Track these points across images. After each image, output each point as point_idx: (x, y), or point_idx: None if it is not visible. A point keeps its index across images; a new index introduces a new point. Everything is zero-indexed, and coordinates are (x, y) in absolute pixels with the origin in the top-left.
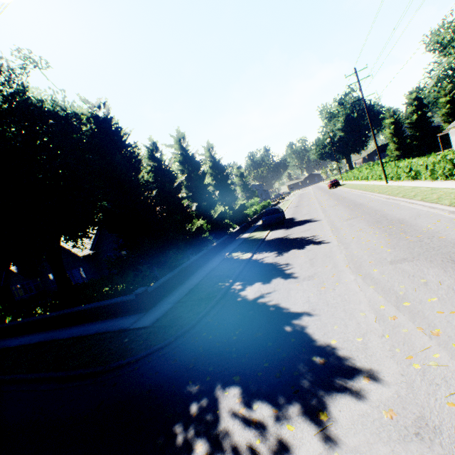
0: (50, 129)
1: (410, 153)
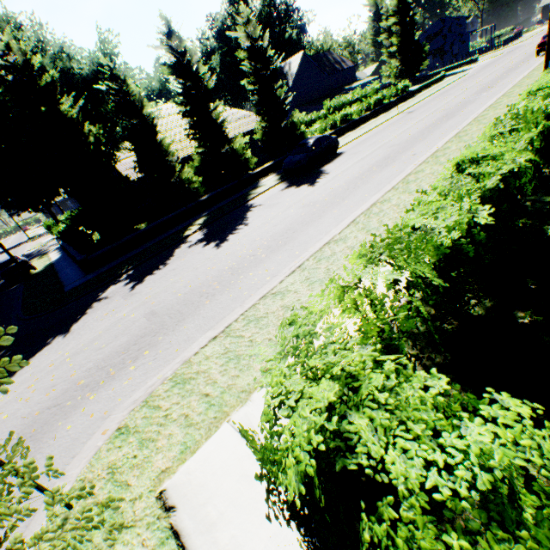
0: None
1: None
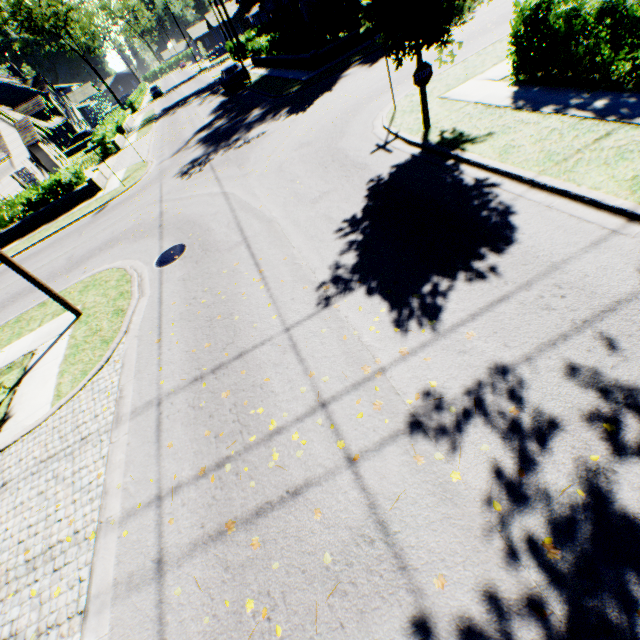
0: None
1: None
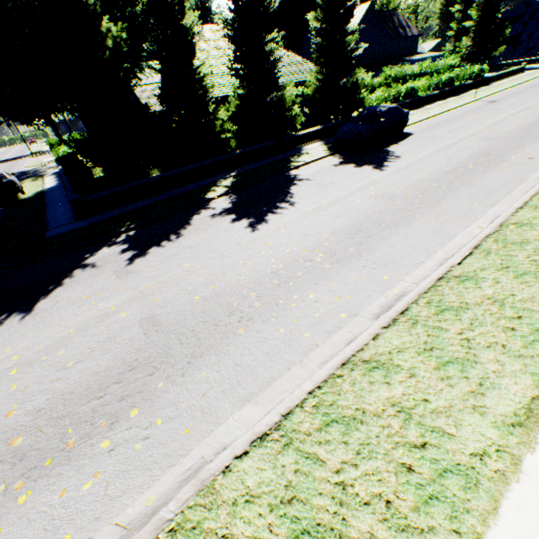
0: None
1: None
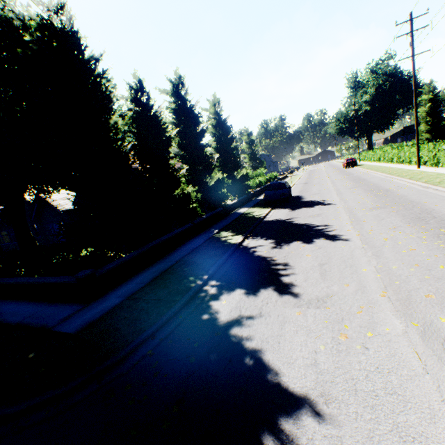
0: (3, 44)
1: (443, 137)
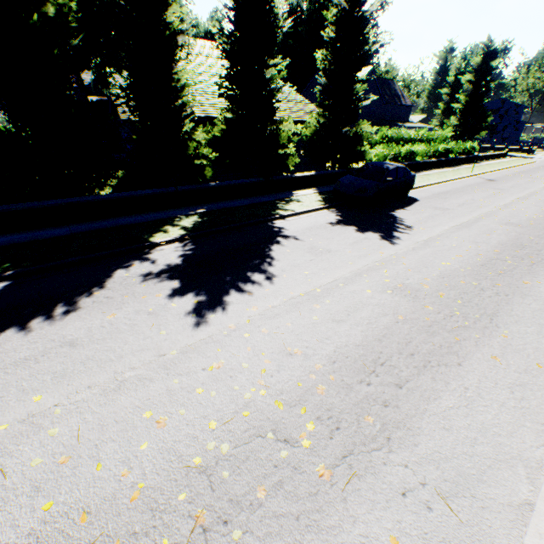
0: None
1: None
